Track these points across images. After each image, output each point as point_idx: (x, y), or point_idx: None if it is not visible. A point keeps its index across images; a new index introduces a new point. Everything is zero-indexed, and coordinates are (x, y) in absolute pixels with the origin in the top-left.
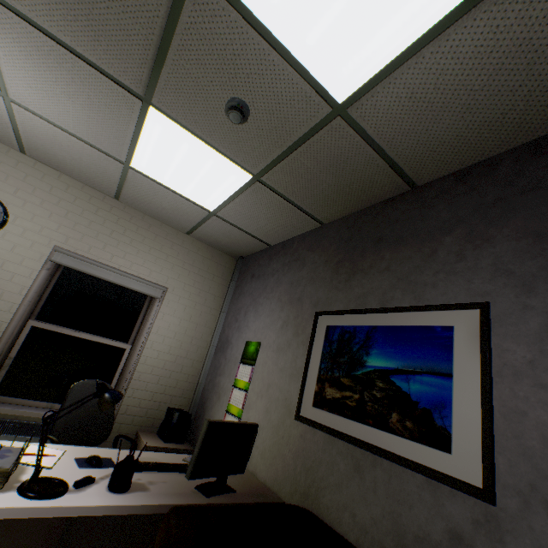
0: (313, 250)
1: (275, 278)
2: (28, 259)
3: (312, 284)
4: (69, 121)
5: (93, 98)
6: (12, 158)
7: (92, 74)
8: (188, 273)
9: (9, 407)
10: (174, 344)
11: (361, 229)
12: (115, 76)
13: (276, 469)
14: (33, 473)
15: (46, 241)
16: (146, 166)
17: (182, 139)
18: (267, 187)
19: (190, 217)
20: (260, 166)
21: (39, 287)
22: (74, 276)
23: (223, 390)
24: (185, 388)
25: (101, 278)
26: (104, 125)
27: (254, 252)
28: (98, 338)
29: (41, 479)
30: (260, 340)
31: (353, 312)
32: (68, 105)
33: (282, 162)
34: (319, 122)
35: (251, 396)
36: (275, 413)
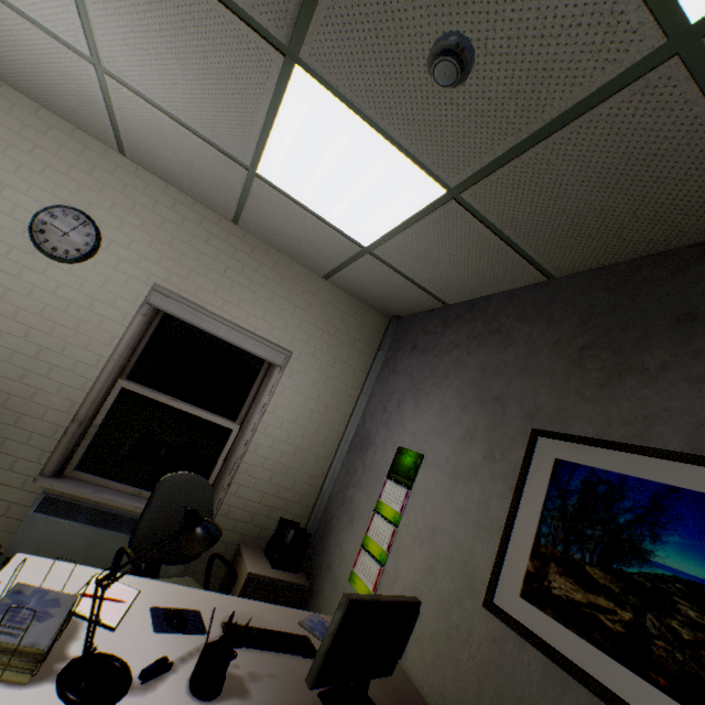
0: (529, 320)
1: (452, 357)
2: (122, 299)
3: (526, 379)
4: (178, 100)
5: (211, 55)
6: (109, 162)
7: (210, 10)
8: (321, 334)
9: (90, 488)
10: (294, 431)
11: (641, 292)
12: (245, 9)
13: (442, 677)
14: (81, 657)
15: (144, 277)
16: (279, 173)
17: (340, 124)
18: (467, 211)
19: (332, 254)
20: (465, 172)
21: (133, 337)
22: (175, 325)
23: (358, 510)
24: (304, 492)
25: (208, 332)
26: (225, 105)
27: (418, 311)
28: (199, 412)
29: (95, 656)
30: (422, 450)
31: (619, 448)
32: (175, 73)
33: (510, 163)
34: (620, 74)
35: (402, 535)
36: (444, 579)
